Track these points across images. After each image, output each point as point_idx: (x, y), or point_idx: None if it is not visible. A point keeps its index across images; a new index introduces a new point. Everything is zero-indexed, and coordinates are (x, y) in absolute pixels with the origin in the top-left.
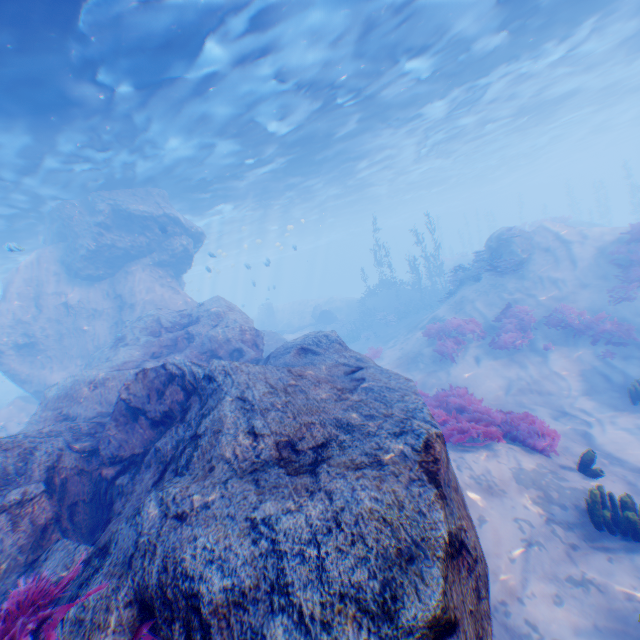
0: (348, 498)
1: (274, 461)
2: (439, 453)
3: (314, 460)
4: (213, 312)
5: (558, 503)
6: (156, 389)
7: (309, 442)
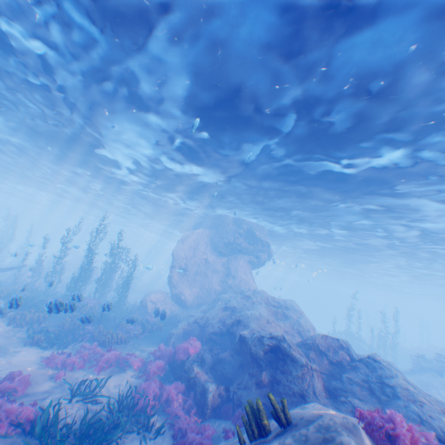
0: None
1: None
2: None
3: None
4: (296, 308)
5: None
6: (332, 347)
7: None
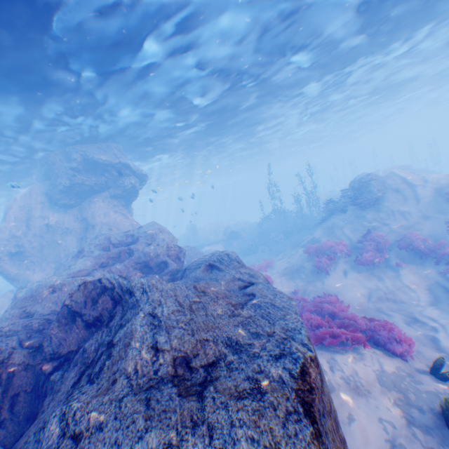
0: (226, 437)
1: (169, 379)
2: (315, 381)
3: (204, 379)
4: (148, 233)
5: (417, 406)
6: (92, 298)
7: (202, 359)
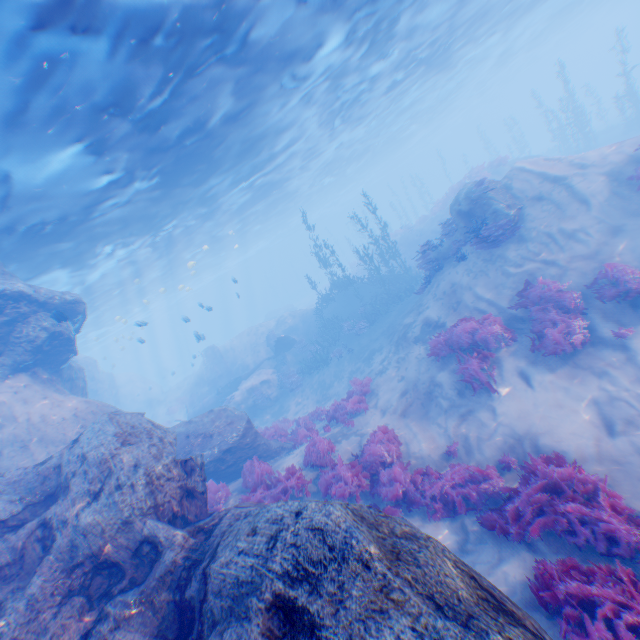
0: None
1: None
2: None
3: None
4: (90, 459)
5: None
6: None
7: None
